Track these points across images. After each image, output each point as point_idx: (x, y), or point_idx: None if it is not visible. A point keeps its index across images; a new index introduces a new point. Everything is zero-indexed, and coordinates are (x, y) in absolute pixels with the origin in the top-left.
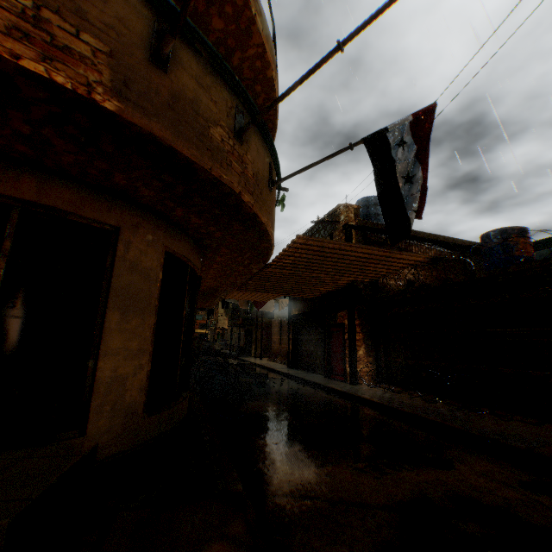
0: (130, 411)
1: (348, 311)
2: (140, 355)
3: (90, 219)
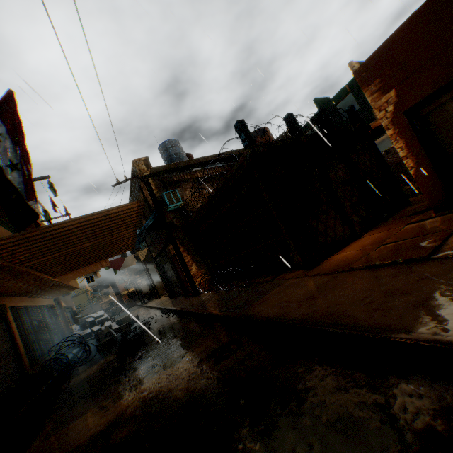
0: None
1: (172, 244)
2: None
3: None
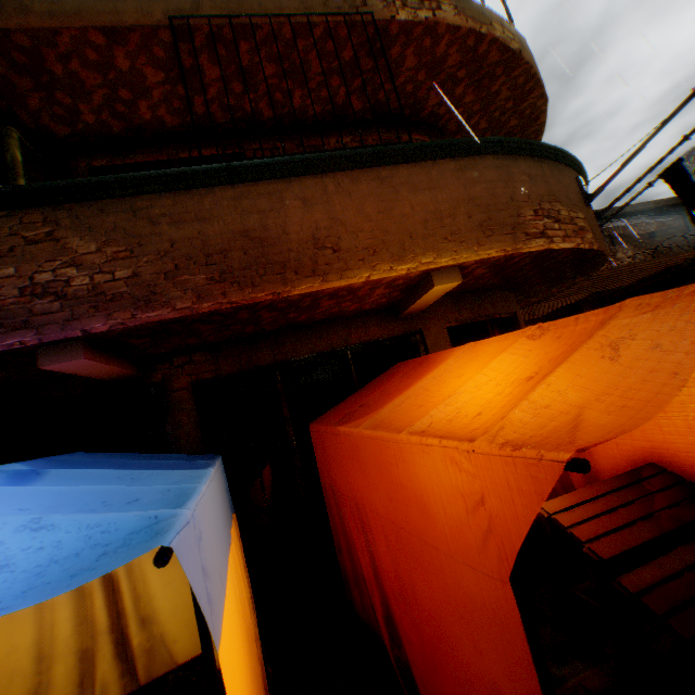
0: None
1: None
2: None
3: (506, 313)
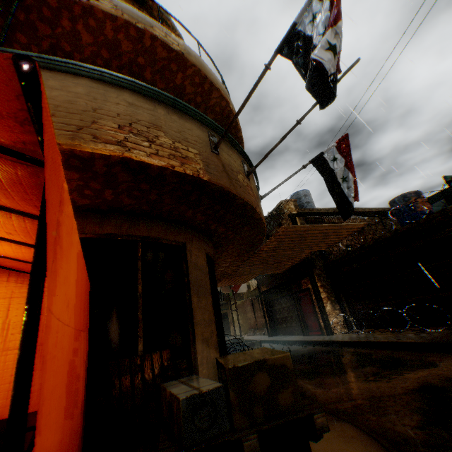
0: (214, 363)
1: (310, 277)
2: (210, 324)
3: (171, 241)
